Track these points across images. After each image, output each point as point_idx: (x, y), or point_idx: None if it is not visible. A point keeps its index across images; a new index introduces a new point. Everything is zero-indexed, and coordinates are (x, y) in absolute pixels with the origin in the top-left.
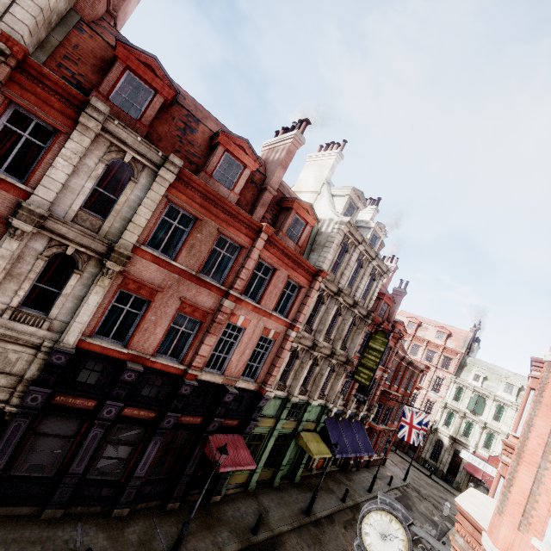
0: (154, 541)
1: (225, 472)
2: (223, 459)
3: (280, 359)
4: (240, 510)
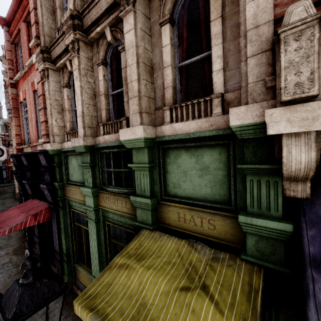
0: (1, 269)
1: (56, 251)
2: (5, 215)
3: (39, 99)
4: (49, 320)
